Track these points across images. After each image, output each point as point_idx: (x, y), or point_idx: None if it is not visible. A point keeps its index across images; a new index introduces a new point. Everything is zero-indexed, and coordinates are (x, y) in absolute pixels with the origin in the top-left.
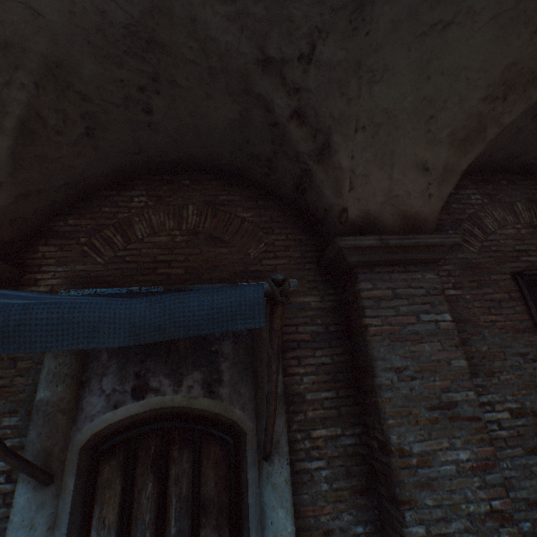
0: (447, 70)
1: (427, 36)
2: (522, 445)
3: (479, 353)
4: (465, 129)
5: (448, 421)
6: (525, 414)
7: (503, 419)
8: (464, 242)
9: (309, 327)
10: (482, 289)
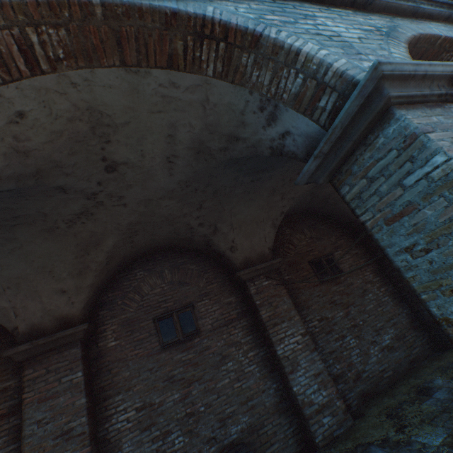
0: (42, 255)
1: (14, 252)
2: (140, 428)
3: (124, 378)
4: (77, 269)
5: (65, 441)
6: (146, 407)
7: (131, 415)
8: (128, 306)
9: (8, 403)
10: (133, 335)
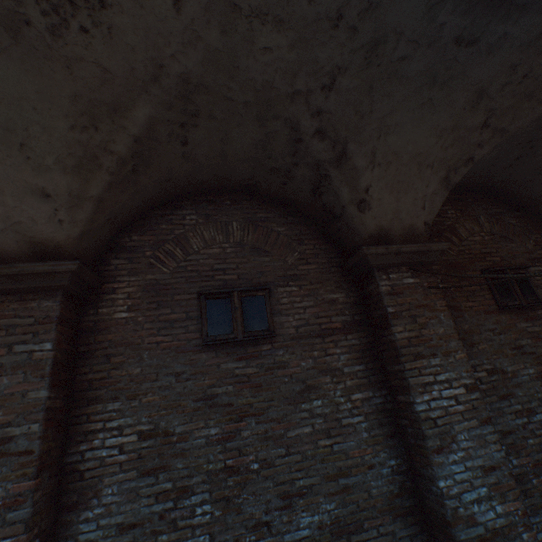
0: (4, 100)
1: None
2: (139, 468)
3: (130, 376)
4: (73, 156)
5: None
6: (156, 435)
7: (129, 442)
8: (160, 263)
9: None
10: (160, 310)
